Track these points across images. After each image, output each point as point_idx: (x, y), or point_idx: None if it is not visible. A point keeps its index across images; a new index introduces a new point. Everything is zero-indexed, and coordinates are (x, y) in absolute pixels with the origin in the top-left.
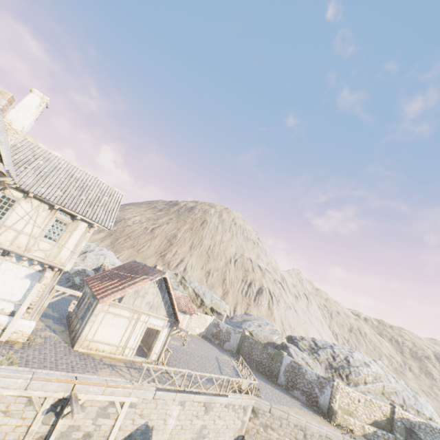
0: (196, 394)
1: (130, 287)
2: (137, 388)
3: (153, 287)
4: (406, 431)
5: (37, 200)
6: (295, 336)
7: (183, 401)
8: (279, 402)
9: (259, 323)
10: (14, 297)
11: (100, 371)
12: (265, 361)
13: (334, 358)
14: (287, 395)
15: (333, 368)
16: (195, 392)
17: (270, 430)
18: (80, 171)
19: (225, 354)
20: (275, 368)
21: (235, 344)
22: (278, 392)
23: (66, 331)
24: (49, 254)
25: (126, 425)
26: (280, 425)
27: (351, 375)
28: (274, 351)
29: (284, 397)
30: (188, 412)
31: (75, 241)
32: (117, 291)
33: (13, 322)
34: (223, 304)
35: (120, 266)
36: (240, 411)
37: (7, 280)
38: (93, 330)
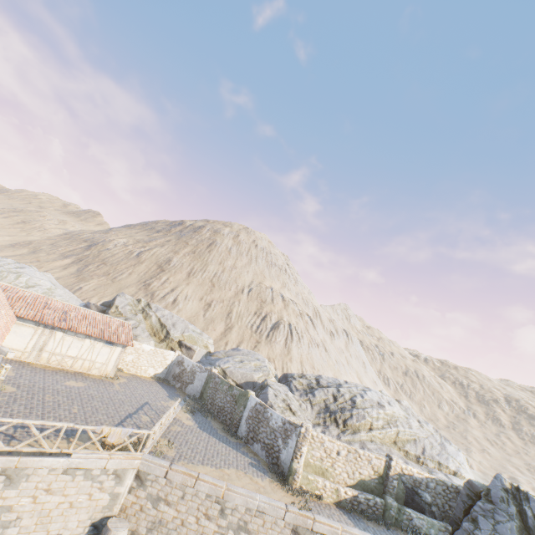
0: None
1: None
2: None
3: None
4: (407, 493)
5: None
6: (292, 374)
7: None
8: (202, 461)
9: (244, 359)
10: None
11: None
12: (227, 407)
13: (336, 399)
14: (236, 451)
15: (328, 412)
16: None
17: (164, 506)
18: None
19: (175, 399)
20: (236, 415)
21: (199, 386)
22: (221, 448)
23: None
24: None
25: None
26: (181, 497)
27: (351, 420)
28: (240, 392)
29: (226, 454)
30: None
31: None
32: None
33: None
34: (205, 338)
35: None
36: (107, 479)
37: None
38: None
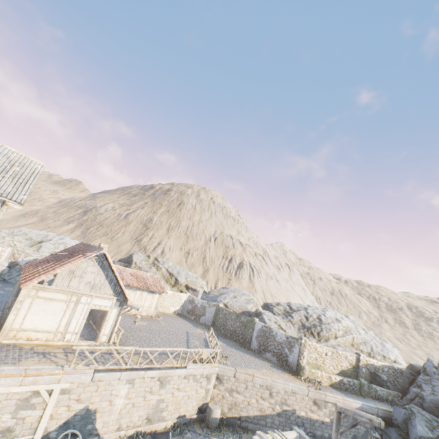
0: (148, 370)
1: (61, 267)
2: (69, 373)
3: (93, 266)
4: (371, 375)
5: None
6: (271, 303)
7: (132, 379)
8: (247, 366)
9: (235, 295)
10: None
11: (24, 361)
12: (238, 330)
13: (307, 318)
14: (257, 359)
15: (305, 328)
16: (147, 369)
17: (236, 394)
18: None
19: (199, 328)
20: (248, 335)
21: (210, 317)
22: (249, 357)
23: None
24: None
25: (60, 413)
26: (245, 388)
27: (322, 332)
28: (247, 319)
29: (254, 361)
30: (140, 389)
31: None
32: (45, 273)
33: None
34: (200, 281)
35: (65, 249)
36: (203, 380)
37: None
38: (19, 318)
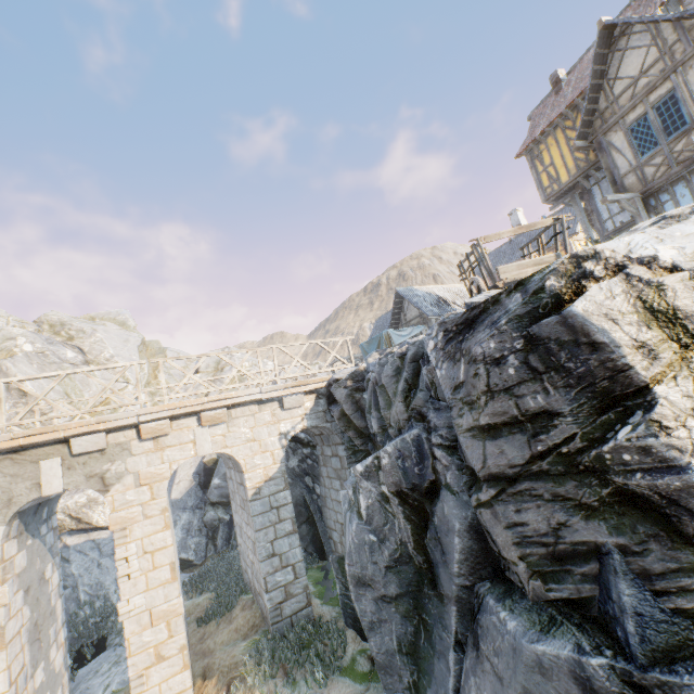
0: None
1: None
2: None
3: None
4: None
5: None
6: None
7: None
8: None
9: None
10: None
11: None
12: None
13: None
14: None
15: None
16: None
17: None
18: None
19: None
20: None
21: None
22: None
23: None
24: None
25: None
26: None
27: None
28: None
29: None
30: None
31: None
32: None
33: None
34: None
35: None
36: None
37: None
38: None
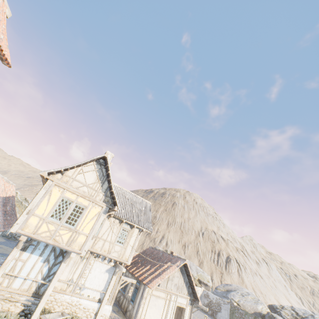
0: None
1: (165, 273)
2: None
3: (177, 271)
4: None
5: (113, 217)
6: (275, 305)
7: None
8: None
9: (241, 293)
10: (99, 287)
11: None
12: None
13: None
14: None
15: None
16: None
17: None
18: (128, 193)
19: None
20: None
21: (226, 314)
22: None
23: (120, 311)
24: (120, 254)
25: None
26: None
27: None
28: None
29: None
30: None
31: (133, 242)
32: (157, 276)
33: (101, 308)
34: (206, 275)
35: (143, 252)
36: None
37: (96, 275)
38: (144, 310)
